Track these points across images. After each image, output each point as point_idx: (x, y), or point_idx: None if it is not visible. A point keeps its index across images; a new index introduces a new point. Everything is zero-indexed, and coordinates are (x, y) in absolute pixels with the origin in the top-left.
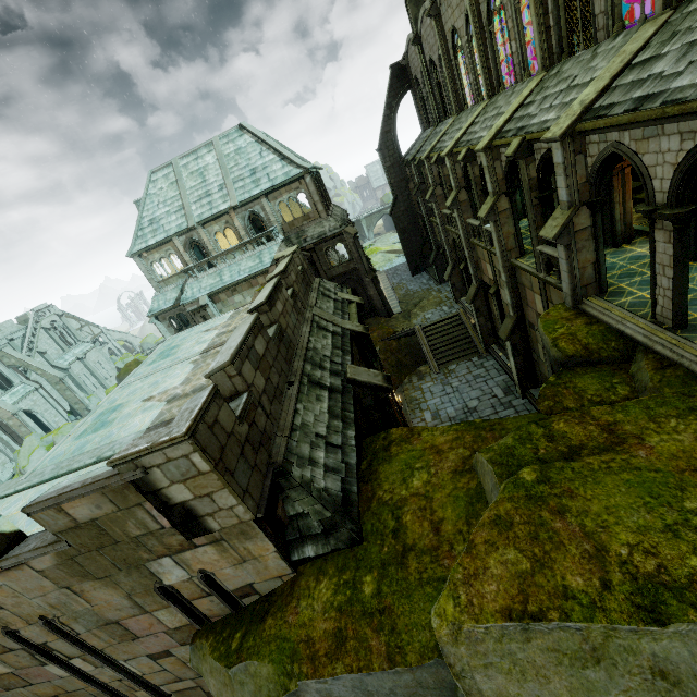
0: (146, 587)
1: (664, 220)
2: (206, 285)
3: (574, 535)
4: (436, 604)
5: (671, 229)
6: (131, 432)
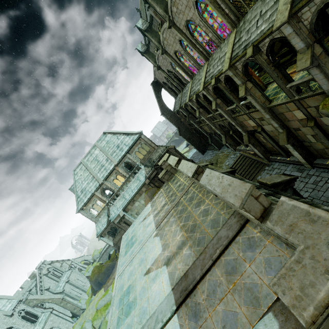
0: None
1: None
2: (119, 206)
3: None
4: None
5: None
6: (160, 300)
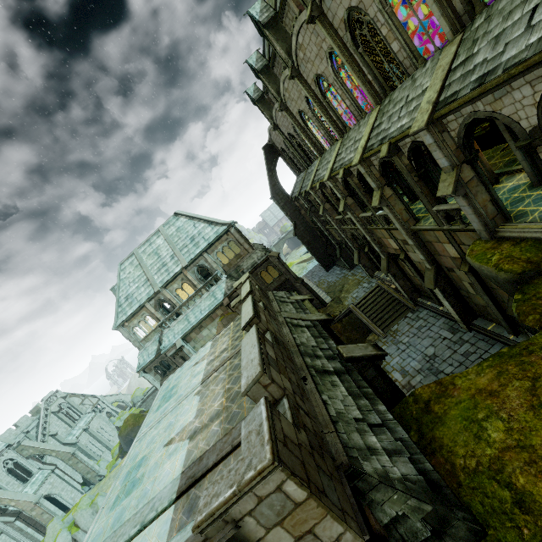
0: None
1: None
2: (178, 331)
3: None
4: None
5: None
6: (166, 483)
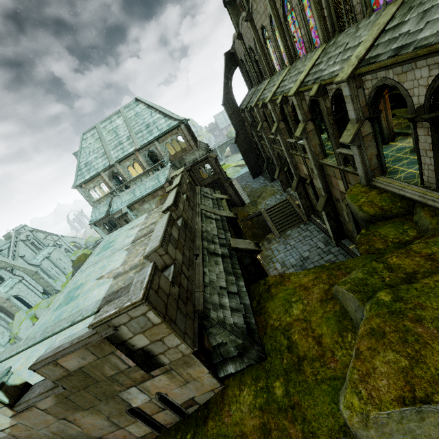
0: (119, 410)
1: (423, 121)
2: (125, 200)
3: (434, 336)
4: (343, 400)
5: (428, 126)
6: (92, 302)
